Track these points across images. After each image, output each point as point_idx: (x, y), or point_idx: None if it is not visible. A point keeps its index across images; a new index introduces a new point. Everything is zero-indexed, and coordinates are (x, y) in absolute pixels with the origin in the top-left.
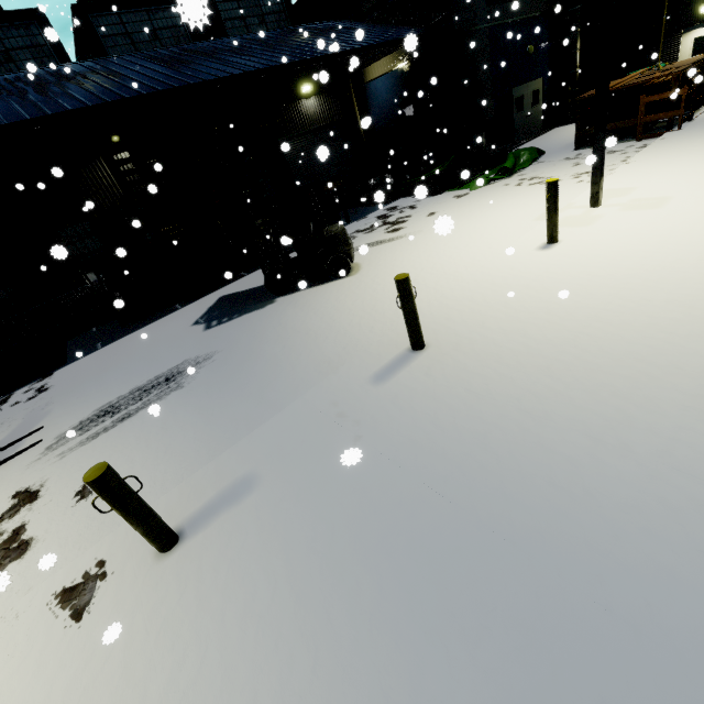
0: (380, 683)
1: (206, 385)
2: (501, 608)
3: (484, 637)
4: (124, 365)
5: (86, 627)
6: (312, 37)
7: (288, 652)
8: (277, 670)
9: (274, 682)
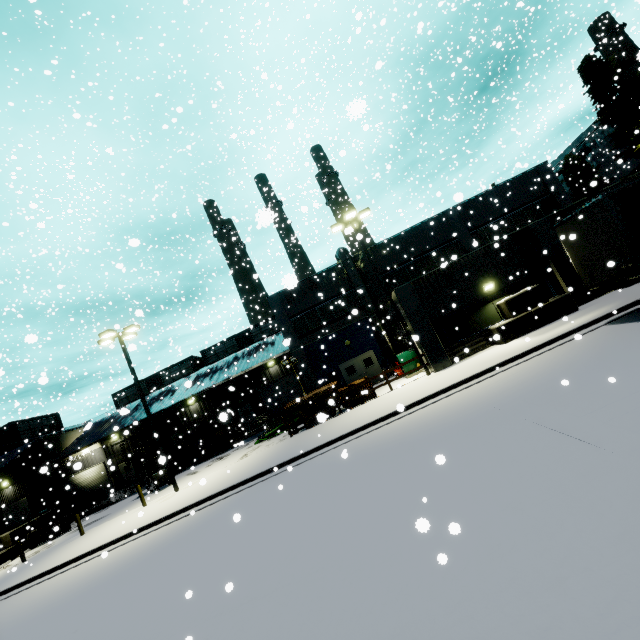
0: None
1: (89, 526)
2: None
3: None
4: (113, 508)
5: (9, 569)
6: (248, 357)
7: None
8: None
9: None
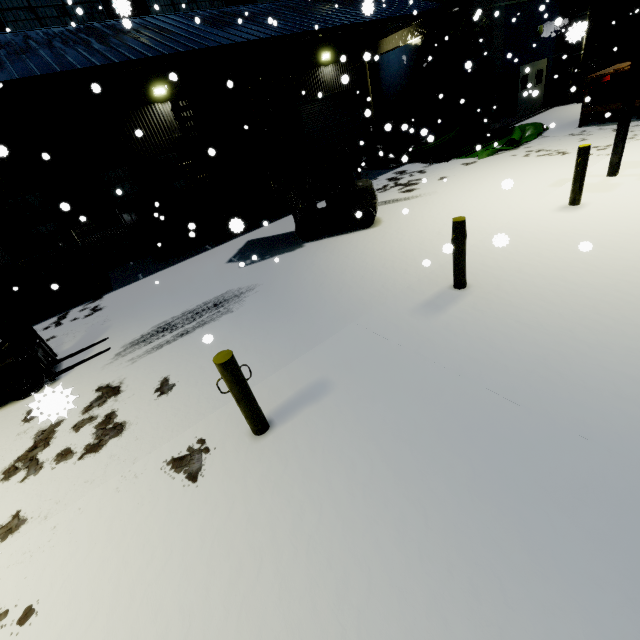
0: (490, 536)
1: (255, 311)
2: (591, 487)
3: (580, 507)
4: (170, 293)
5: (203, 486)
6: (340, 7)
7: (398, 511)
8: (392, 523)
9: (391, 531)
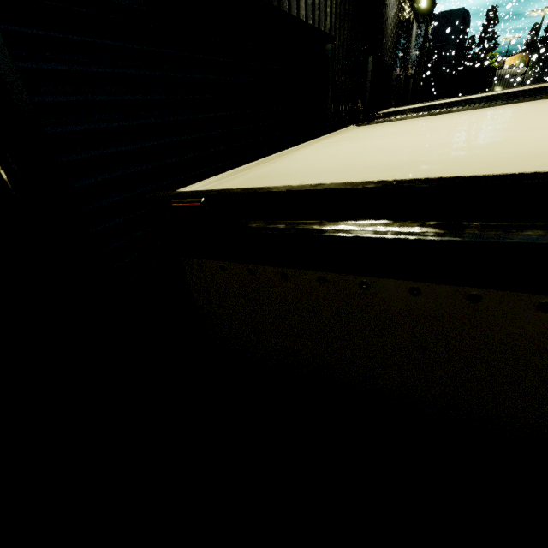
0: None
1: None
2: None
3: None
4: None
5: None
6: None
7: None
8: None
9: None
